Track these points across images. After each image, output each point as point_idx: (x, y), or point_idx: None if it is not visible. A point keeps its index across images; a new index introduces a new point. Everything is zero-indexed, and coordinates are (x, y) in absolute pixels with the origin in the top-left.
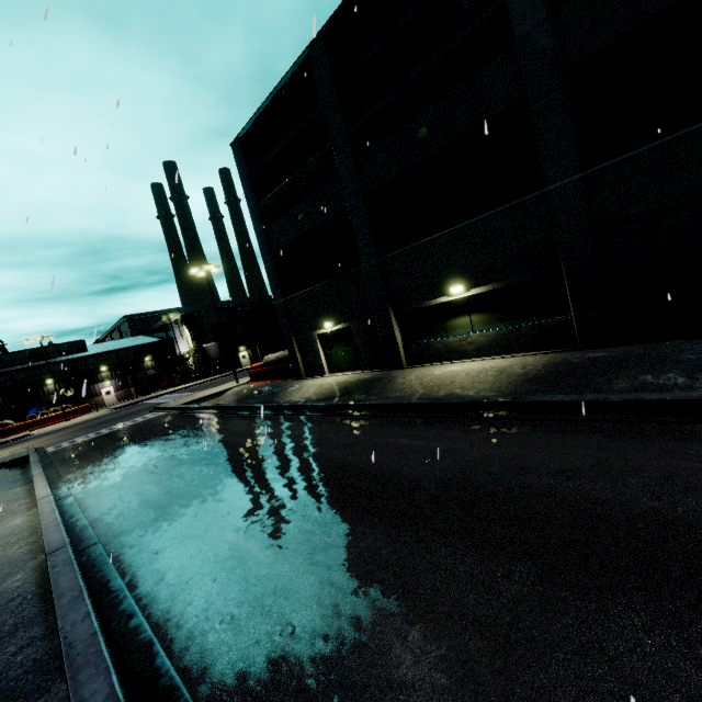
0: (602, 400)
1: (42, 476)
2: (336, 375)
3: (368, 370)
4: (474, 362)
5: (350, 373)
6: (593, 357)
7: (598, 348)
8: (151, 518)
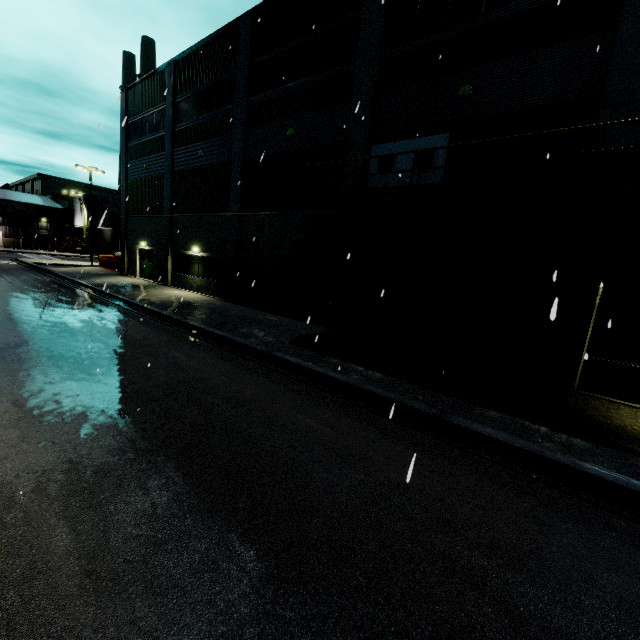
0: (142, 306)
1: None
2: (140, 279)
3: (155, 281)
4: (191, 293)
5: (146, 280)
6: (213, 303)
7: (229, 302)
8: None
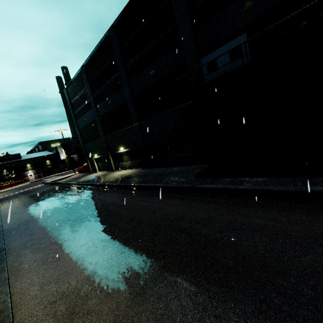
0: (110, 184)
1: None
2: (99, 172)
3: (107, 171)
4: (126, 171)
5: (102, 172)
6: (140, 171)
7: (147, 168)
8: (15, 210)
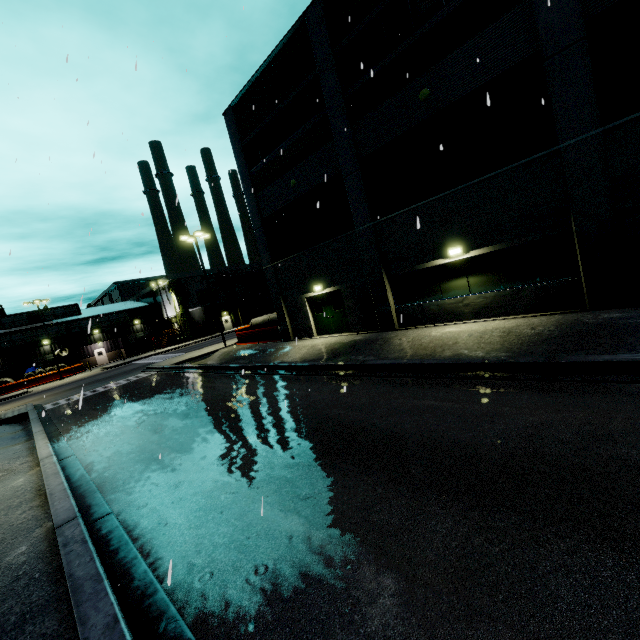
0: None
1: (42, 434)
2: (325, 337)
3: (357, 332)
4: (472, 324)
5: (339, 335)
6: (610, 317)
7: (609, 309)
8: (166, 484)
